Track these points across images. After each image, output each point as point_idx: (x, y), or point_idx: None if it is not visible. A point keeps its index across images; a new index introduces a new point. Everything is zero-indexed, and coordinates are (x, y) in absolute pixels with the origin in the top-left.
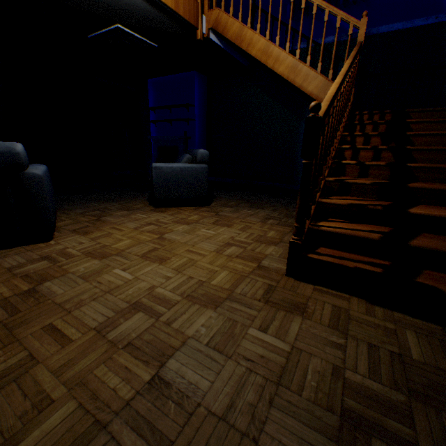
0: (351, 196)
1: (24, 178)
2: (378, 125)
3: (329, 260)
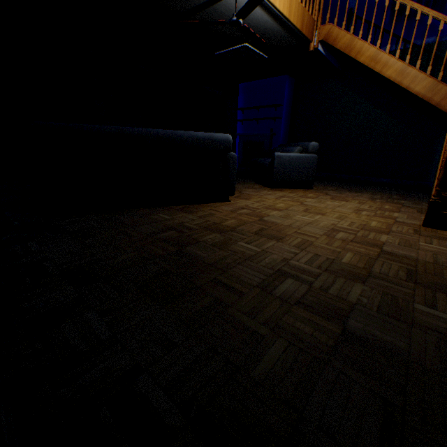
0: None
1: (228, 157)
2: None
3: None
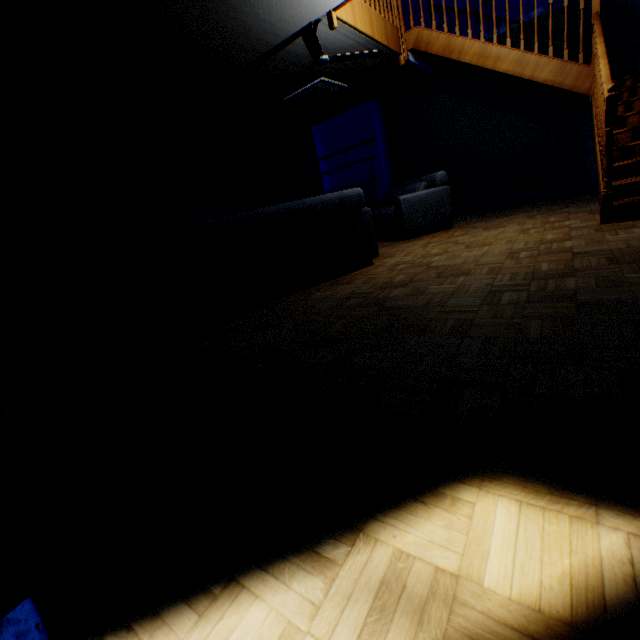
0: (632, 158)
1: (363, 214)
2: (635, 89)
3: (638, 200)
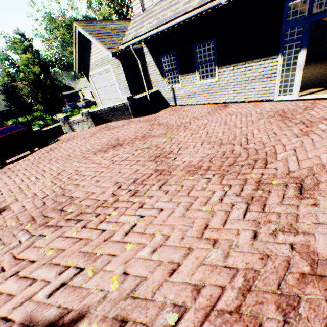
0: None
1: None
2: None
3: None
